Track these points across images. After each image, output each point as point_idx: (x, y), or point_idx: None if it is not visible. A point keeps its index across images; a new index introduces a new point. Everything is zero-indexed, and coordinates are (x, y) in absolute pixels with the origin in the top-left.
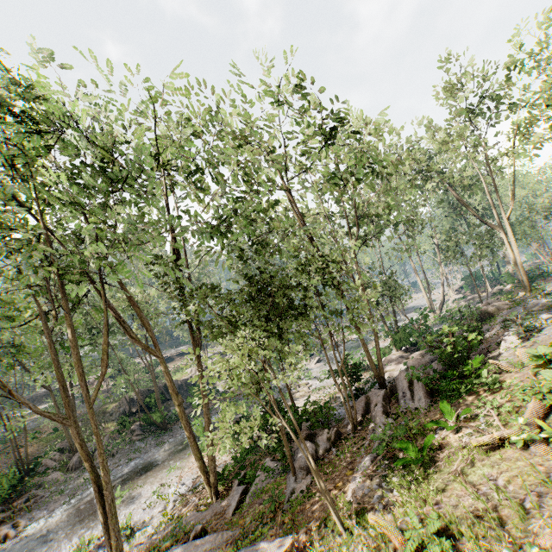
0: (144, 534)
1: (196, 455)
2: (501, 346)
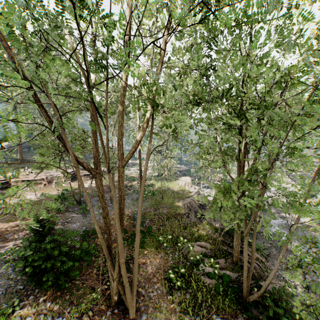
0: None
1: None
2: None
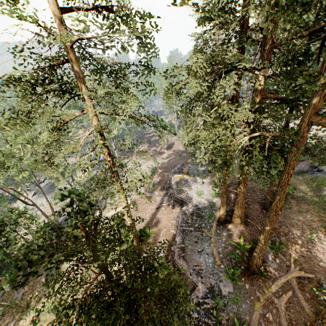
0: None
1: None
2: (96, 213)
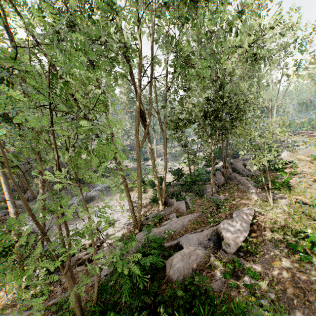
0: (120, 223)
1: (158, 187)
2: (281, 156)
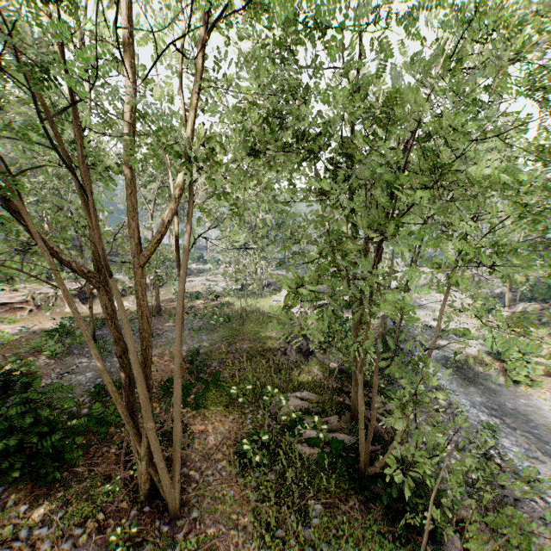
0: None
1: None
2: None
